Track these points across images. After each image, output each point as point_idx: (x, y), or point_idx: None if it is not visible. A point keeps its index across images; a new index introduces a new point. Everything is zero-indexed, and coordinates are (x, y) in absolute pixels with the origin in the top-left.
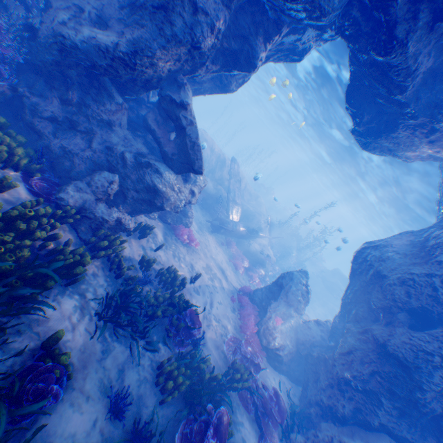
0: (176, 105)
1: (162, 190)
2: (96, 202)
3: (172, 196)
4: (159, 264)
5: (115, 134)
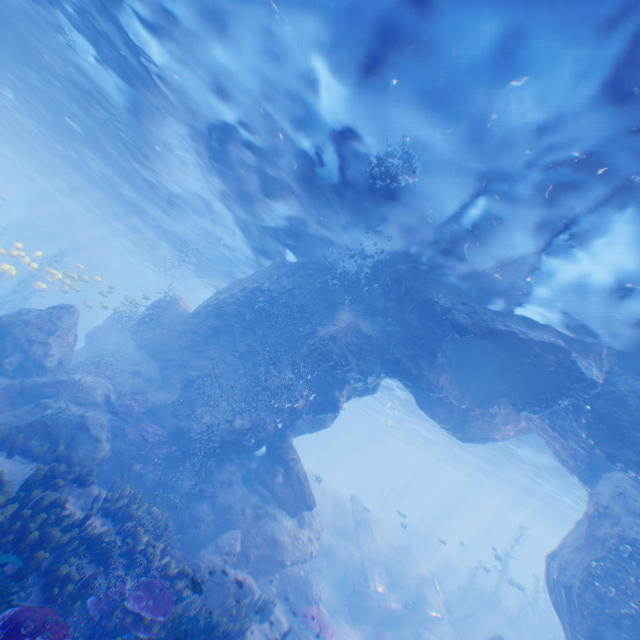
0: (284, 451)
1: (280, 537)
2: (222, 561)
3: (291, 544)
4: None
5: (234, 490)
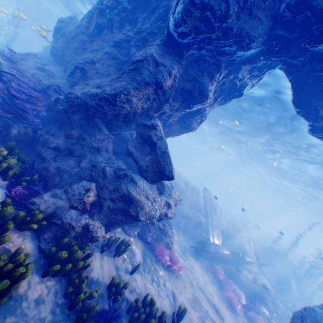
0: (148, 127)
1: (136, 197)
2: (68, 207)
3: (147, 205)
4: (133, 291)
5: (101, 156)
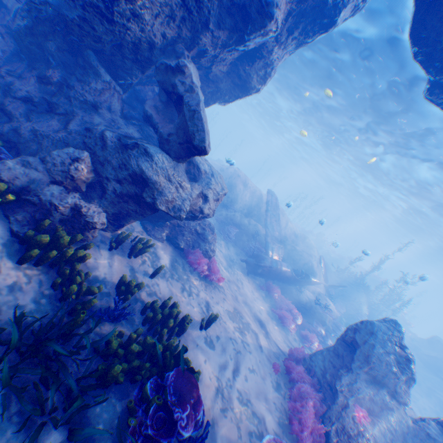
0: (171, 71)
1: (153, 179)
2: (48, 182)
3: (170, 192)
4: (153, 295)
5: (101, 117)
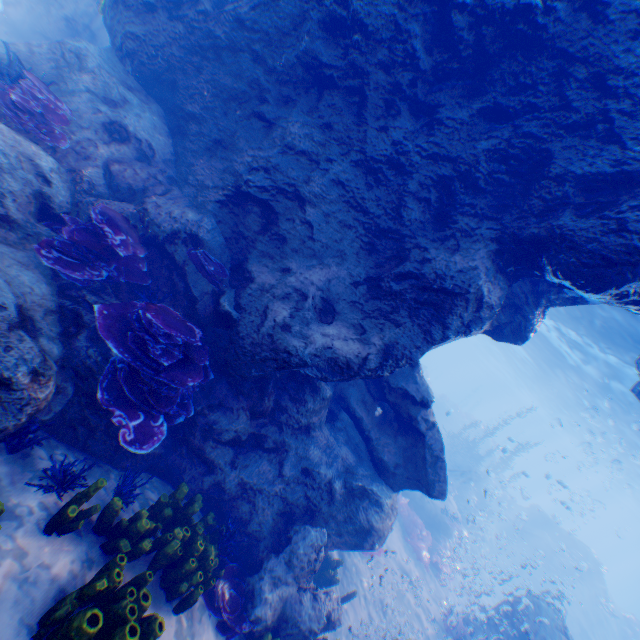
0: (411, 399)
1: (376, 525)
2: (297, 594)
3: (385, 526)
4: (348, 633)
5: (312, 439)
